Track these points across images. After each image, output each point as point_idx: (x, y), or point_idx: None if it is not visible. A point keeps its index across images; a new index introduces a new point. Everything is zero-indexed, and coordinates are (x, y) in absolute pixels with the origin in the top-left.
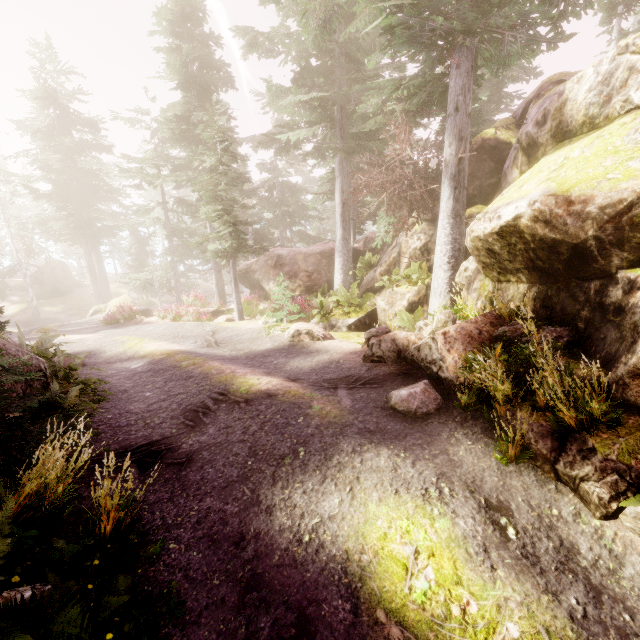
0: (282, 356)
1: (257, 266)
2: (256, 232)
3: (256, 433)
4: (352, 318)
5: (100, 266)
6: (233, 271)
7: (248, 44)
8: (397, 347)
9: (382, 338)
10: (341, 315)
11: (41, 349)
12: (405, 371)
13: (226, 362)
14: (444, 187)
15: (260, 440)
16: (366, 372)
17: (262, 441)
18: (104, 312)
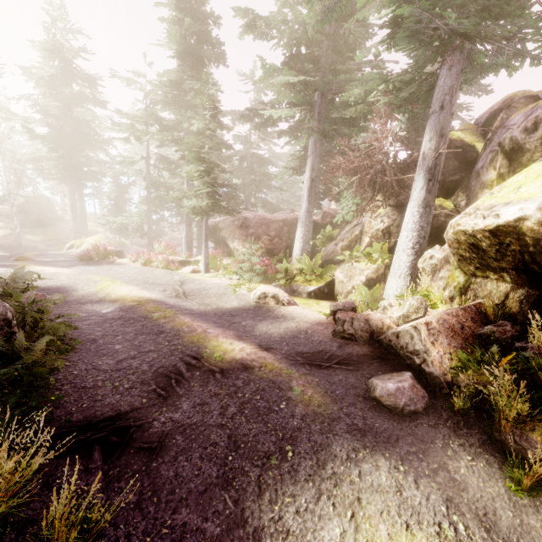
0: (249, 317)
1: (224, 225)
2: (225, 194)
3: (235, 417)
4: (312, 286)
5: (81, 205)
6: (205, 227)
7: (247, 24)
8: (370, 328)
9: (355, 316)
10: (303, 282)
11: (11, 290)
12: (380, 355)
13: (196, 318)
14: (419, 178)
15: (240, 427)
16: (338, 349)
17: (243, 429)
18: (80, 247)
